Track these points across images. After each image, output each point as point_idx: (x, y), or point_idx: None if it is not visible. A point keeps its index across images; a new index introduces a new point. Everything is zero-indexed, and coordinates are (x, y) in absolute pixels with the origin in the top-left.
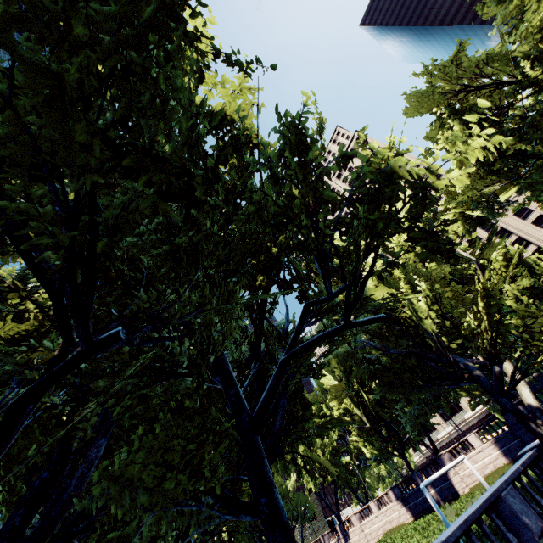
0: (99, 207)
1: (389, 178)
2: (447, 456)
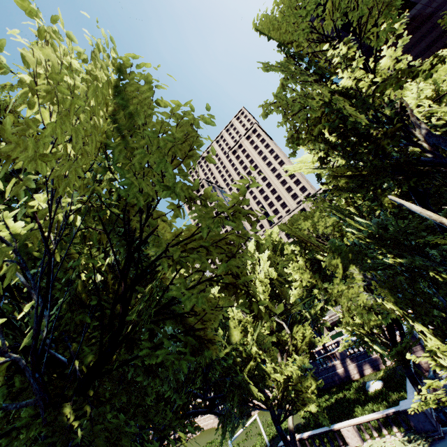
0: None
1: (247, 388)
2: None
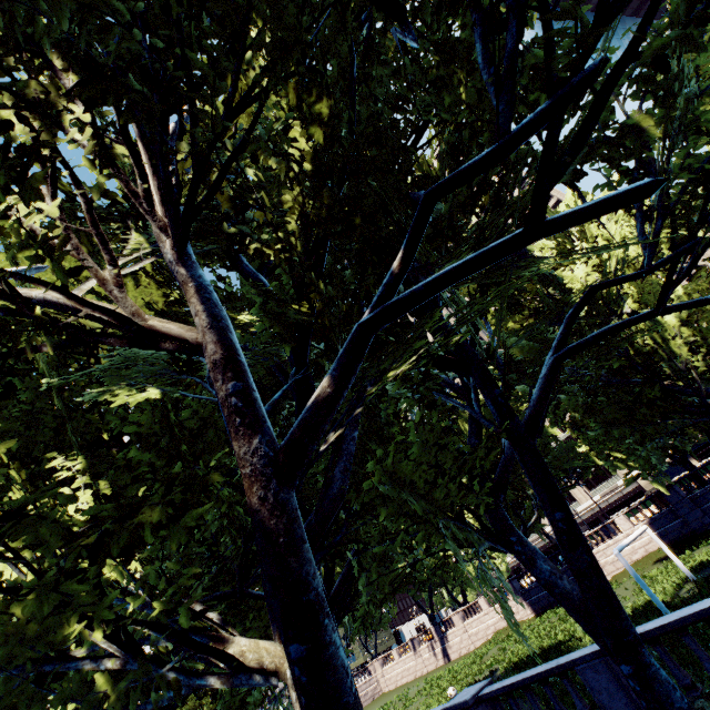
0: (354, 113)
1: None
2: None
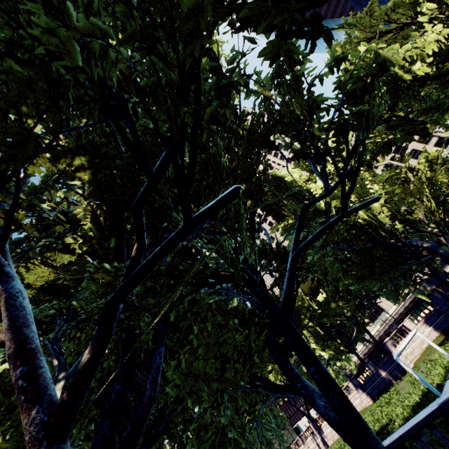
0: (120, 146)
1: (384, 69)
2: (390, 342)
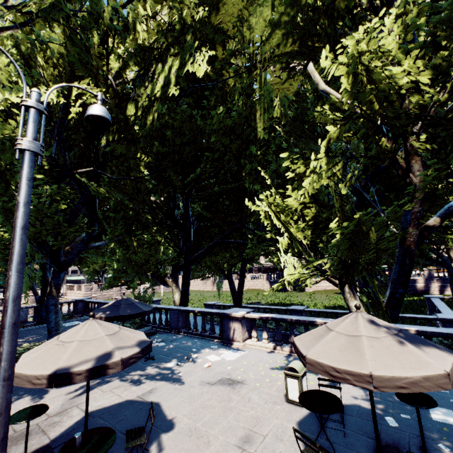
0: None
1: None
2: None
